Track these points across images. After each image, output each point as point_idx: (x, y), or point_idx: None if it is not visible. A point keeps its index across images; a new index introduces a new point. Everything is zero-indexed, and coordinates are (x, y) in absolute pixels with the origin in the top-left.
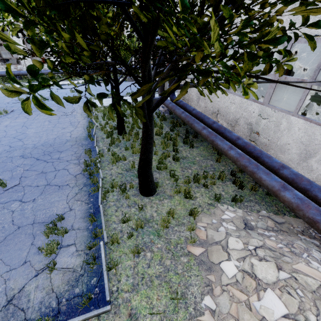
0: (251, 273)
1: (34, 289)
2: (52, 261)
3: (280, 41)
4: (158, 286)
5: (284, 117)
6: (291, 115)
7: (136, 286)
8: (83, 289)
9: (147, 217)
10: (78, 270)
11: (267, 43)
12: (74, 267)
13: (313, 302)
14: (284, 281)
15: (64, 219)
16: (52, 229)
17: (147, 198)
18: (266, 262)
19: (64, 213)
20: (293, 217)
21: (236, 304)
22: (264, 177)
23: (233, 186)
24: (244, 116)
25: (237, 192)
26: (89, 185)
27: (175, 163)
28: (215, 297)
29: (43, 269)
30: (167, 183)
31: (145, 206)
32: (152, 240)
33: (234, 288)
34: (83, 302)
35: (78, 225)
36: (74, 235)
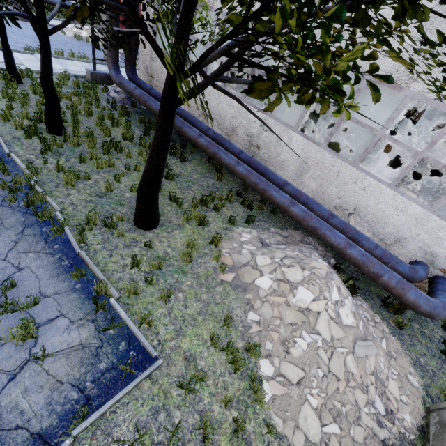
0: (284, 280)
1: (22, 395)
2: (42, 346)
3: (390, 80)
4: (203, 321)
5: (286, 131)
6: (292, 130)
7: (180, 330)
8: (111, 361)
9: (161, 255)
10: (93, 343)
11: (381, 78)
12: (83, 341)
13: (326, 285)
14: (308, 277)
15: (17, 287)
16: (5, 305)
17: (150, 232)
18: (294, 267)
19: (9, 278)
20: (293, 230)
21: (277, 307)
22: (275, 194)
23: (242, 207)
24: (243, 124)
25: (247, 213)
26: (35, 225)
27: (169, 182)
28: (257, 310)
29: (20, 365)
30: (169, 209)
31: (151, 242)
32: (178, 279)
33: (273, 296)
34: (120, 373)
35: (53, 289)
36: (55, 304)
